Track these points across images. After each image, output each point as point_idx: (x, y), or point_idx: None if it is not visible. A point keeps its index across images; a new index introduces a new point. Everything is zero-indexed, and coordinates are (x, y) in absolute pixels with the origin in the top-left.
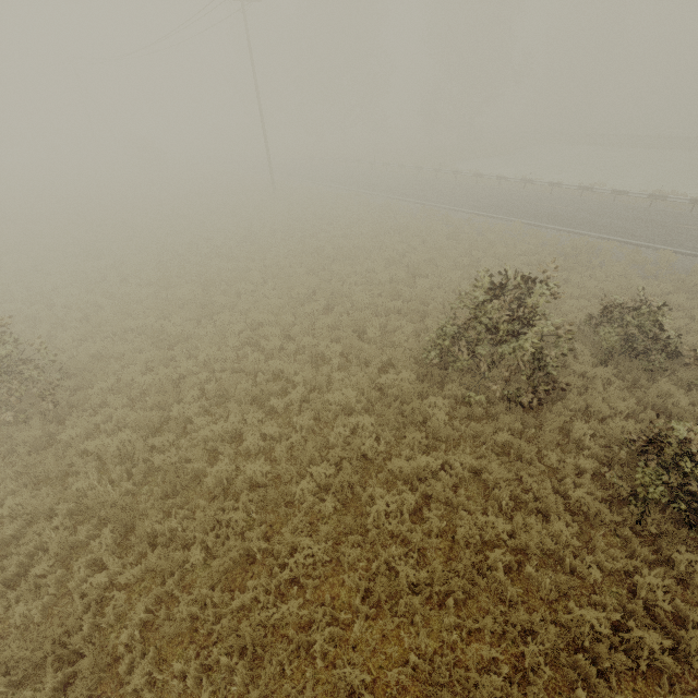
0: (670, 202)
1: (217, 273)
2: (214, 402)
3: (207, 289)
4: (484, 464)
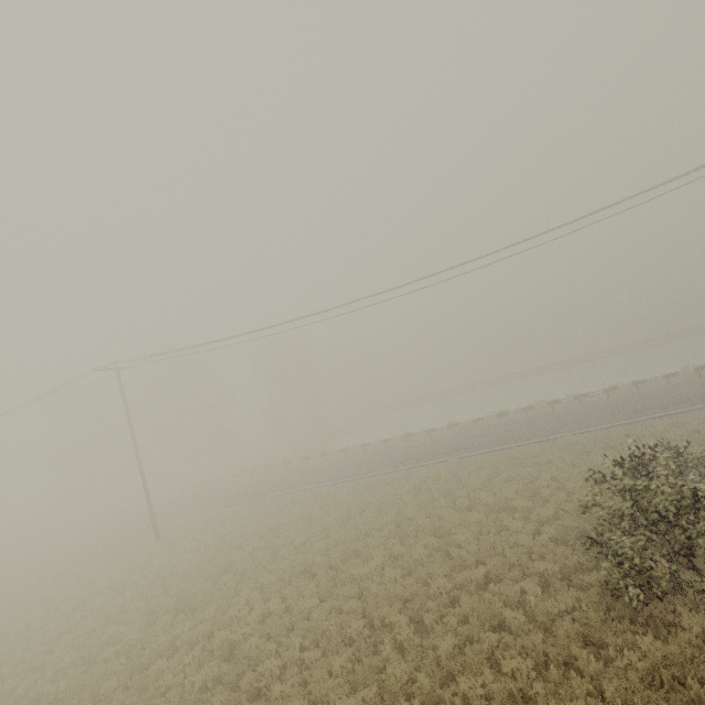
0: (505, 416)
1: (174, 684)
2: None
3: None
4: None
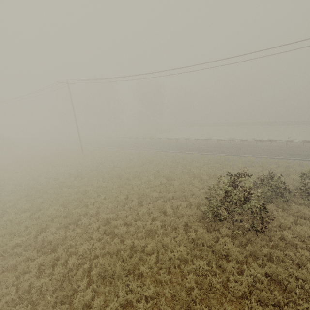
0: (234, 141)
1: (67, 196)
2: (100, 283)
3: (65, 206)
4: (274, 270)
